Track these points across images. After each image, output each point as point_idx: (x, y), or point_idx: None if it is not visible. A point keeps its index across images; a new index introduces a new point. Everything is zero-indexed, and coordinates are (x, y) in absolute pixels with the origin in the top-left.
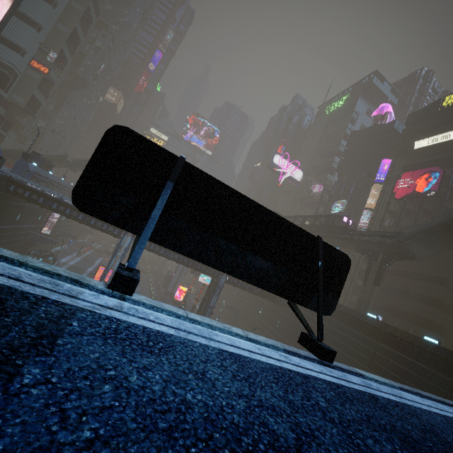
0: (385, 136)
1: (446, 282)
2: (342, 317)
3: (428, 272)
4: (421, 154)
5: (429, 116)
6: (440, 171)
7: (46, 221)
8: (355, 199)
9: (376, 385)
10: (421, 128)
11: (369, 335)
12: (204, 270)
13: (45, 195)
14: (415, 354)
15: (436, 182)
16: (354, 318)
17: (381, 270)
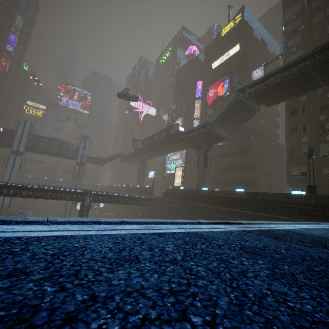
0: (195, 67)
1: (249, 151)
2: (186, 197)
3: (237, 148)
4: (218, 72)
5: (216, 45)
6: (228, 78)
7: None
8: (188, 115)
9: None
10: (213, 54)
11: (204, 203)
12: (65, 197)
13: None
14: (231, 204)
15: (228, 86)
16: (193, 195)
17: (206, 154)
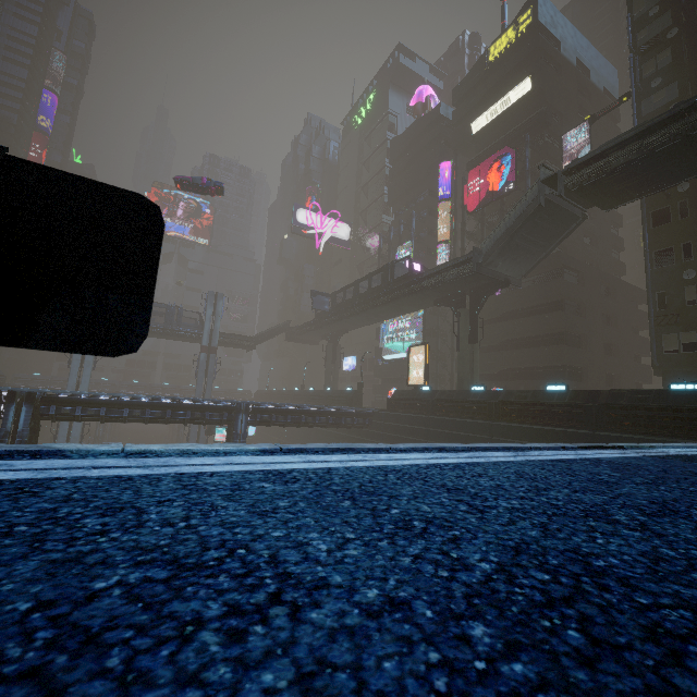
0: (434, 131)
1: (564, 305)
2: (439, 408)
3: (538, 299)
4: (485, 140)
5: (479, 82)
6: (511, 152)
7: None
8: (424, 236)
9: (24, 462)
10: (473, 102)
11: (480, 417)
12: (200, 418)
13: None
14: (541, 417)
15: (510, 169)
16: (454, 401)
17: (474, 317)
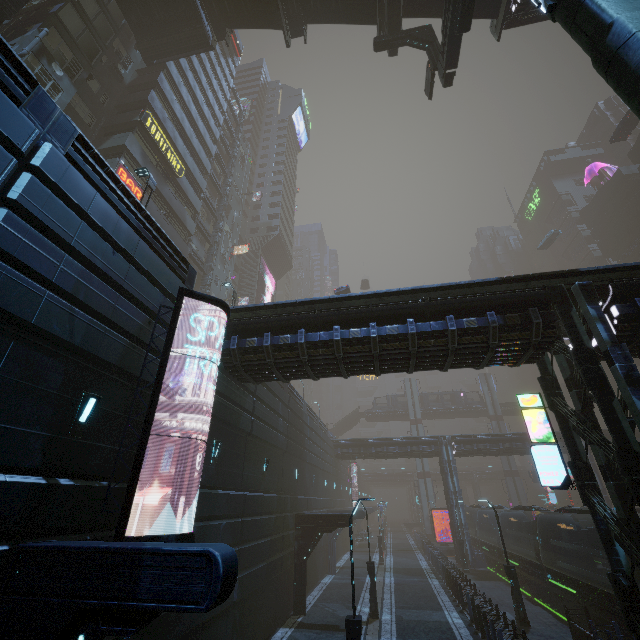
0: (624, 189)
1: None
2: None
3: None
4: None
5: None
6: None
7: (351, 493)
8: None
9: None
10: None
11: None
12: None
13: (362, 443)
14: None
15: None
16: None
17: None
